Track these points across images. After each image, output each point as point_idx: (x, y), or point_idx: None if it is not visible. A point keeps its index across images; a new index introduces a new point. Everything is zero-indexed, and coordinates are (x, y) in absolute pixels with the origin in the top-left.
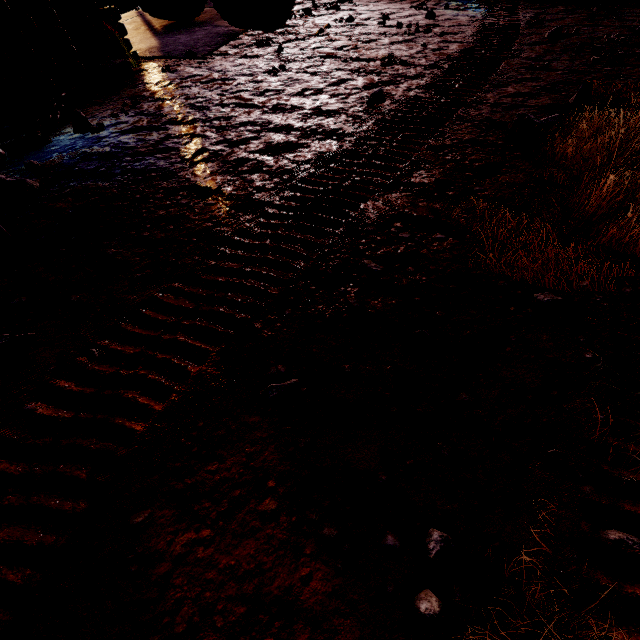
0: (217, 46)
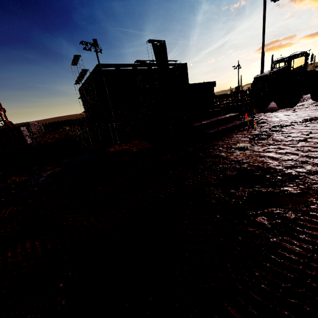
0: (275, 111)
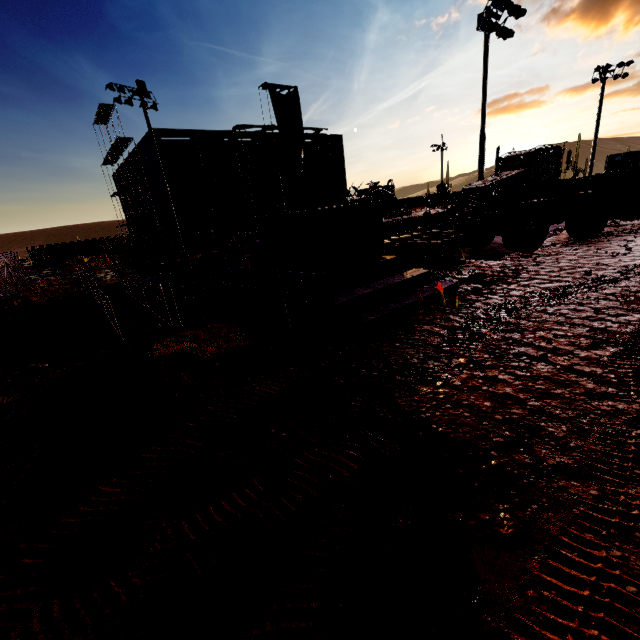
0: (501, 257)
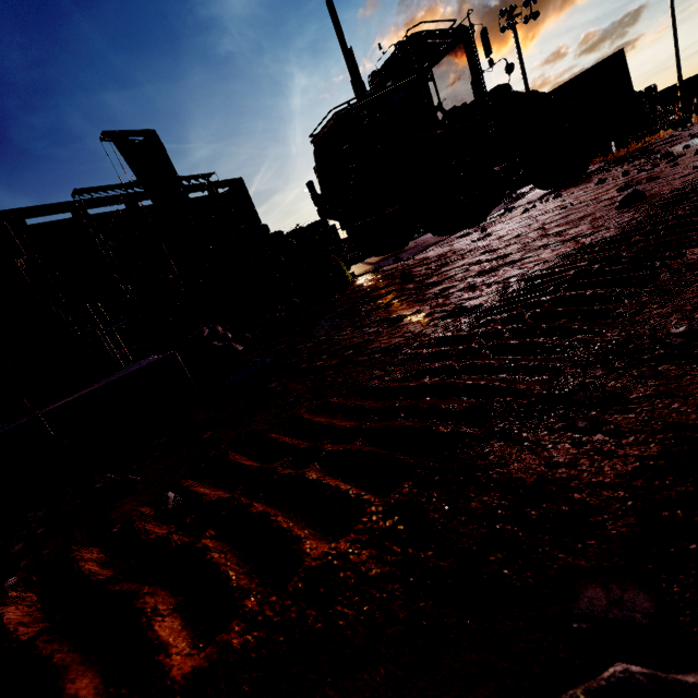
0: (421, 250)
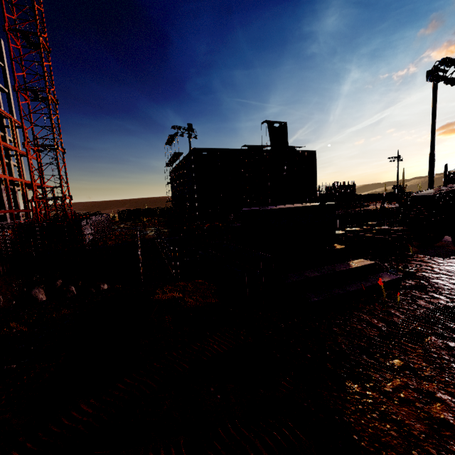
0: (450, 255)
